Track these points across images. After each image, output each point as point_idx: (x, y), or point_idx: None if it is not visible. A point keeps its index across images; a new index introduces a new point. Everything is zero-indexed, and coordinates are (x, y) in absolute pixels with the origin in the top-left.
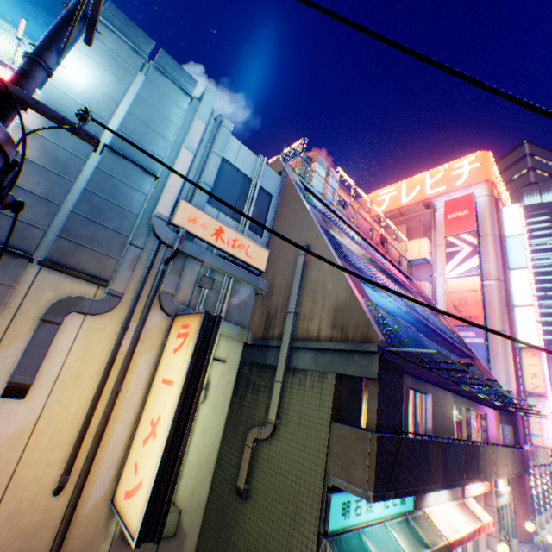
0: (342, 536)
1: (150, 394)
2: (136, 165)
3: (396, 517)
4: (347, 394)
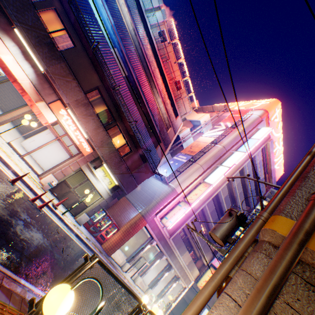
0: None
1: None
2: None
3: None
4: None
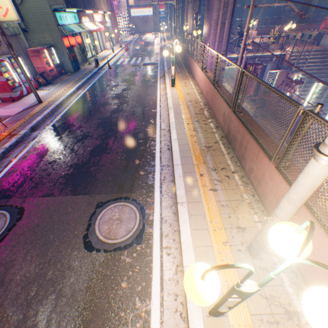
0: (64, 27)
1: None
2: None
3: (76, 25)
4: None
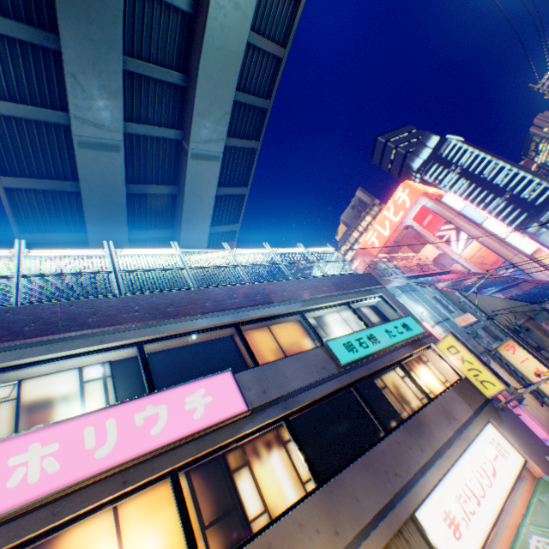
0: None
1: (519, 370)
2: (446, 319)
3: None
4: None
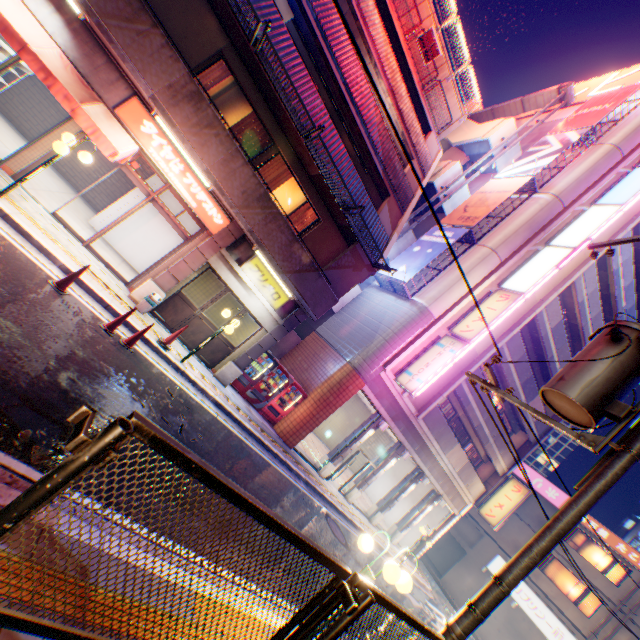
0: None
1: None
2: None
3: None
4: None
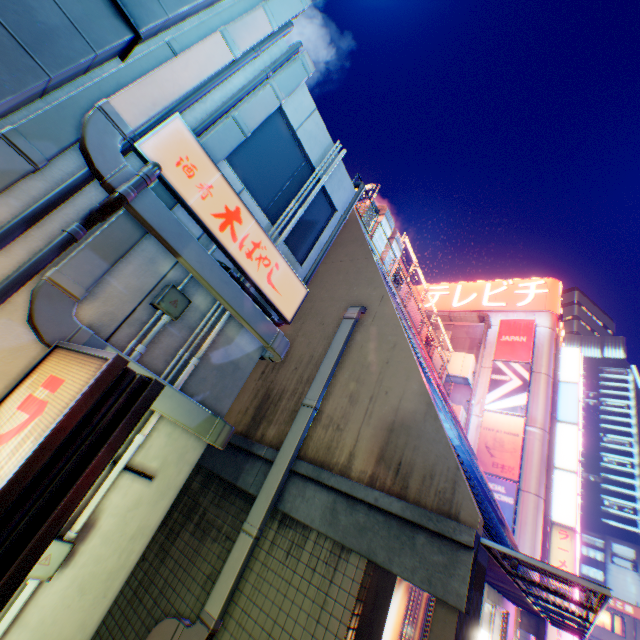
0: None
1: None
2: None
3: None
4: (371, 598)
